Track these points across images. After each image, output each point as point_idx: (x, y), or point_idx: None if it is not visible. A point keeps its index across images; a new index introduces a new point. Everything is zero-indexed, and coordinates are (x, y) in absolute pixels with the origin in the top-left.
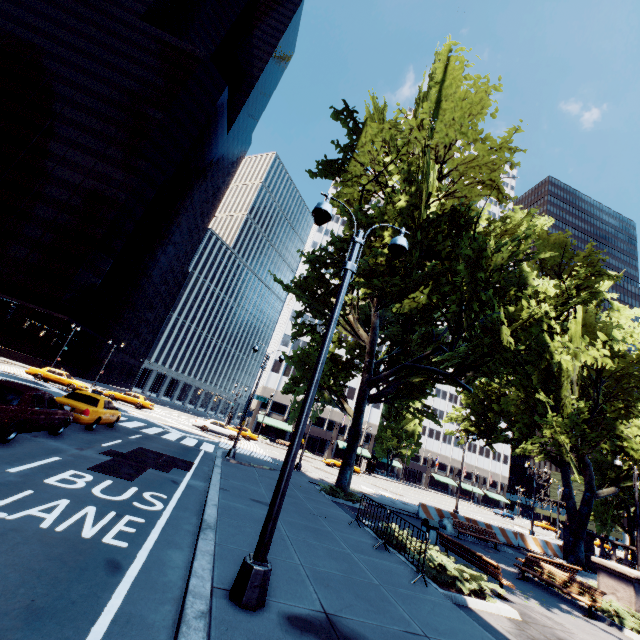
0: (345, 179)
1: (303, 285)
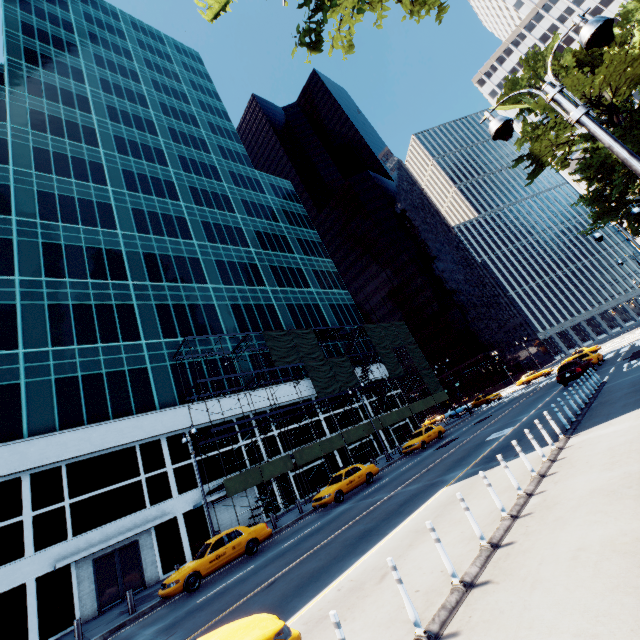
0: (531, 141)
1: (598, 214)
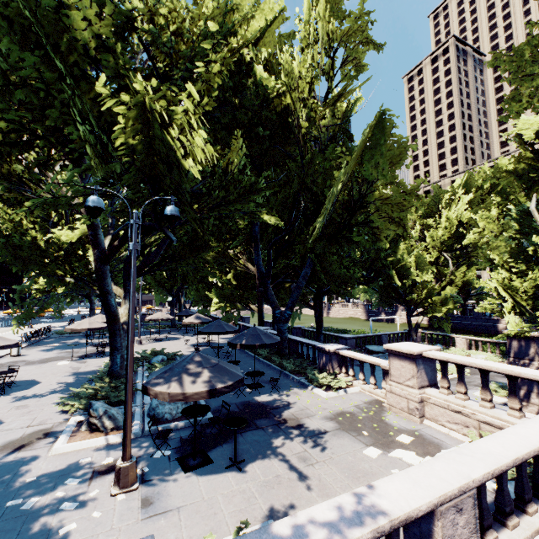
0: None
1: None
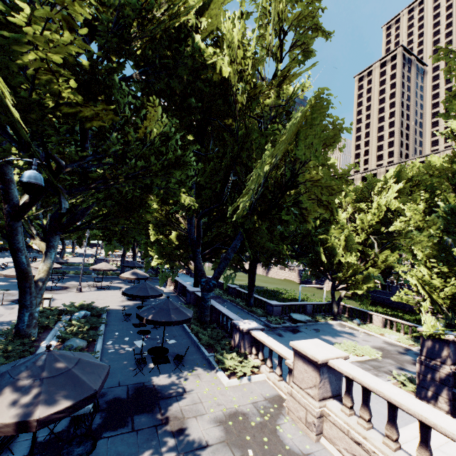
0: None
1: None
